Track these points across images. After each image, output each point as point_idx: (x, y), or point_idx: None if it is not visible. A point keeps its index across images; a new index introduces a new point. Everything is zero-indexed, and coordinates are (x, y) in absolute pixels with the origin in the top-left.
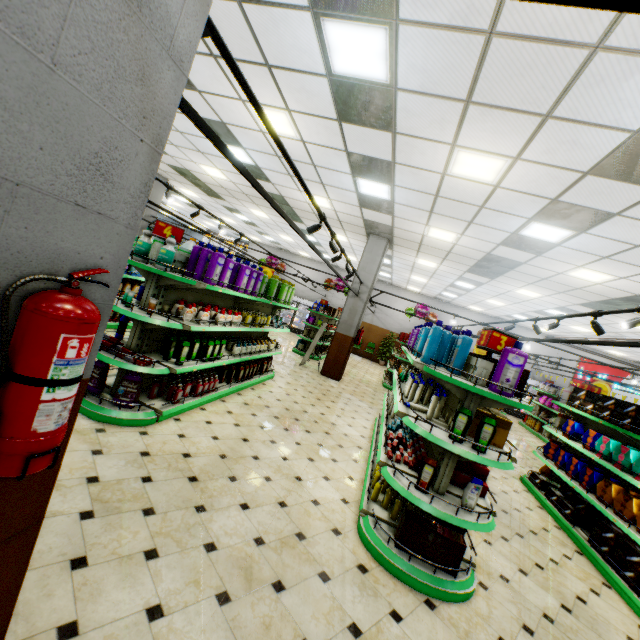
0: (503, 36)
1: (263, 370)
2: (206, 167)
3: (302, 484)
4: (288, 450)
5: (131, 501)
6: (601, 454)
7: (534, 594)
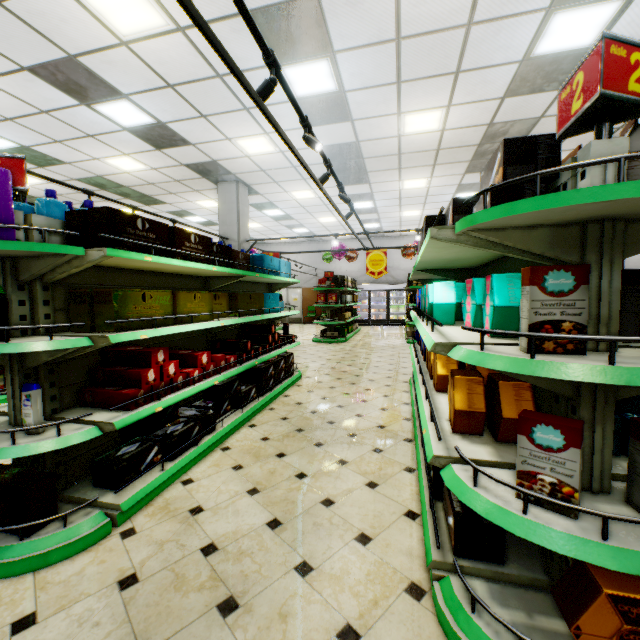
0: None
1: None
2: None
3: None
4: None
5: None
6: (417, 310)
7: (231, 519)
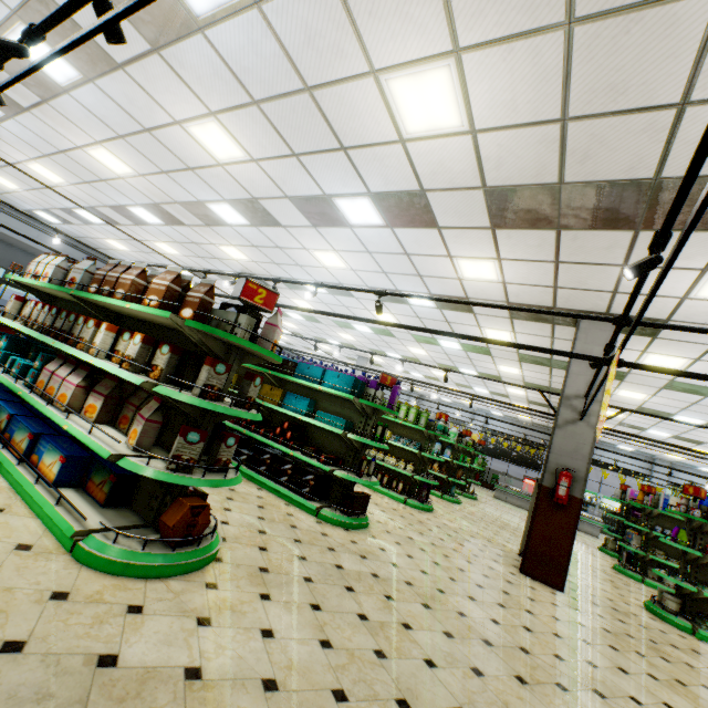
0: (274, 261)
1: (384, 482)
2: (501, 369)
3: None
4: None
5: None
6: None
7: None
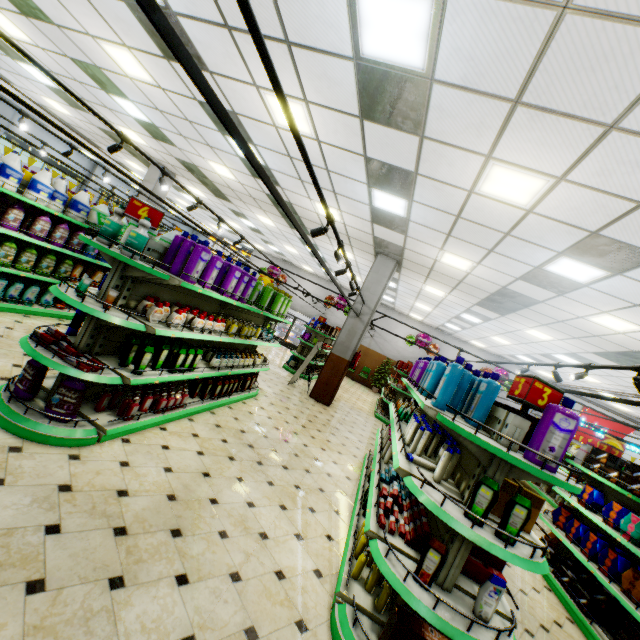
0: (580, 12)
1: (245, 387)
2: (214, 164)
3: (267, 544)
4: (257, 492)
5: (15, 566)
6: (630, 536)
7: None
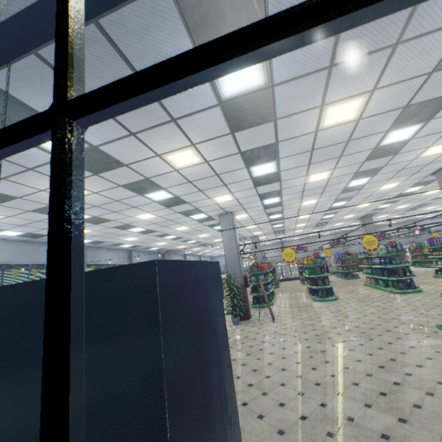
0: None
1: None
2: (299, 225)
3: None
4: None
5: None
6: None
7: None
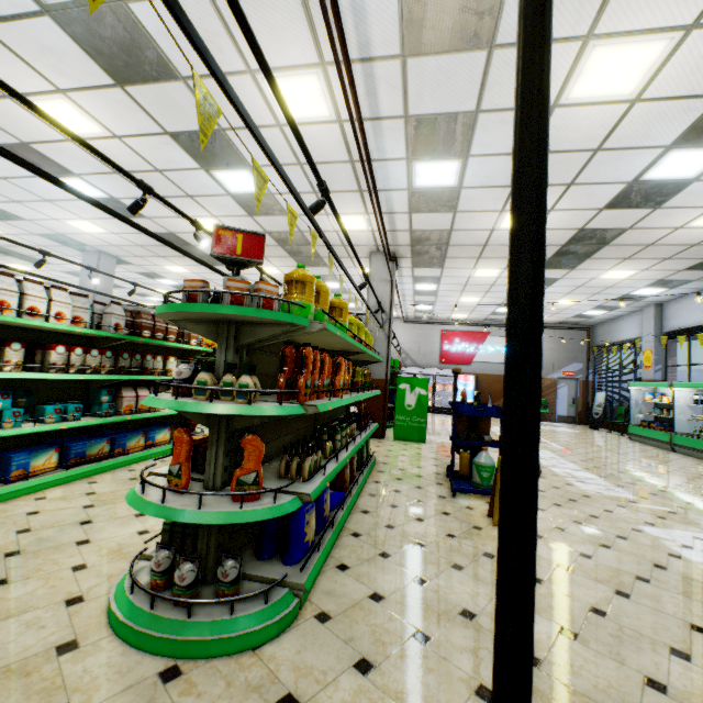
0: None
1: None
2: None
3: None
4: None
5: None
6: None
7: None
